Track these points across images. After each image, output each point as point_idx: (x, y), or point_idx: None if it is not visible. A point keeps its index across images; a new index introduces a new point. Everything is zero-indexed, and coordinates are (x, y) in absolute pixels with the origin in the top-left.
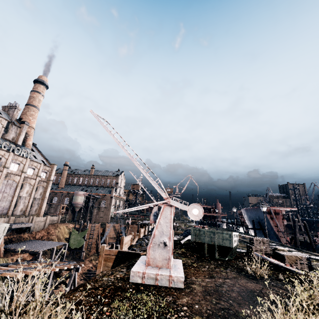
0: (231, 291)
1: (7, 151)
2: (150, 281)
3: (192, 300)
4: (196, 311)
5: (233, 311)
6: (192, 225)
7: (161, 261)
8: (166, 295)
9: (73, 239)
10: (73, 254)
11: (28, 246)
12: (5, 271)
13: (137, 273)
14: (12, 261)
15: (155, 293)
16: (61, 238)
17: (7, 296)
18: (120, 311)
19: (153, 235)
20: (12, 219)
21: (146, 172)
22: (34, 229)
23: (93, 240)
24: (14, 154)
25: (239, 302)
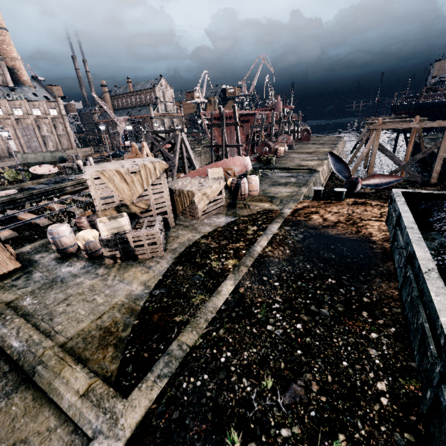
0: None
1: (0, 100)
2: None
3: None
4: None
5: None
6: None
7: None
8: None
9: None
10: None
11: None
12: None
13: None
14: None
15: None
16: None
17: None
18: None
19: None
20: None
21: None
22: None
23: None
24: (8, 101)
25: None
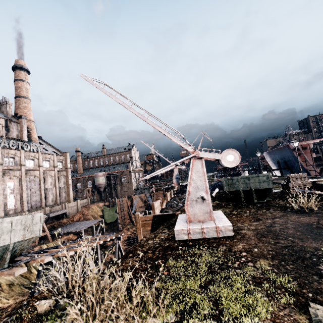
0: (285, 229)
1: (17, 150)
2: (197, 235)
3: (248, 245)
4: (257, 255)
5: (297, 247)
6: (214, 179)
7: (203, 216)
8: (219, 245)
9: (106, 215)
10: (110, 227)
11: (70, 228)
12: (56, 253)
13: (182, 231)
14: (61, 243)
15: (206, 245)
16: (95, 216)
17: (60, 278)
18: (177, 268)
19: (187, 192)
20: (47, 210)
21: (164, 129)
22: (70, 213)
23: (125, 212)
24: (24, 151)
25: (301, 238)
